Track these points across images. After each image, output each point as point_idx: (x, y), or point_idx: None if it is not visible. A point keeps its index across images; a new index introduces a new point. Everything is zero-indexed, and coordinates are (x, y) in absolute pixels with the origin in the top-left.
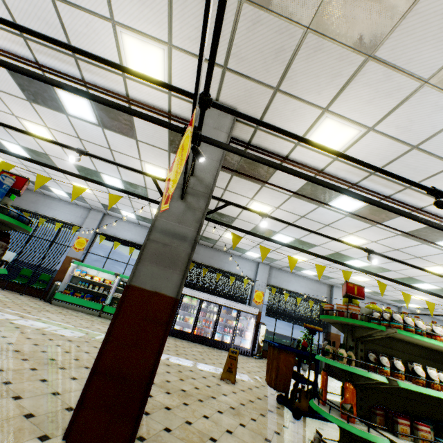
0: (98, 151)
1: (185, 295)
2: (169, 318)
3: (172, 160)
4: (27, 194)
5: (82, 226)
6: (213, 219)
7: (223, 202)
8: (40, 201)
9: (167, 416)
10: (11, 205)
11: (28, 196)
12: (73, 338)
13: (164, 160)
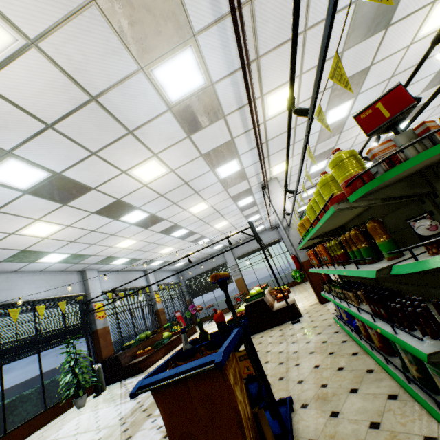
0: None
1: None
2: None
3: None
4: None
5: None
6: None
7: None
8: None
9: None
10: None
11: None
12: None
13: None
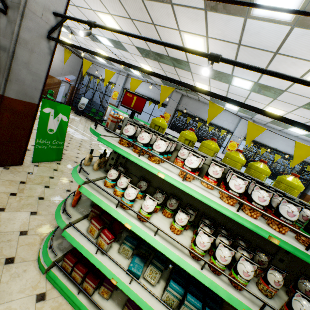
0: (75, 11)
1: (167, 134)
2: (0, 107)
3: (102, 1)
4: (92, 64)
5: (116, 84)
6: (52, 37)
7: (63, 18)
8: (98, 68)
9: (46, 171)
10: (86, 72)
11: (92, 66)
12: (76, 138)
13: (100, 3)
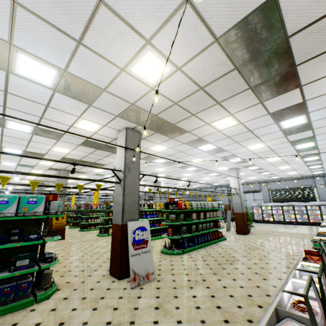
0: None
1: None
2: None
3: None
4: None
5: None
6: None
7: None
8: None
9: None
10: None
11: None
12: None
13: None
